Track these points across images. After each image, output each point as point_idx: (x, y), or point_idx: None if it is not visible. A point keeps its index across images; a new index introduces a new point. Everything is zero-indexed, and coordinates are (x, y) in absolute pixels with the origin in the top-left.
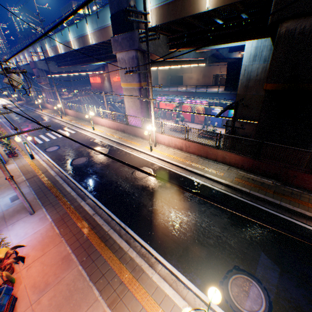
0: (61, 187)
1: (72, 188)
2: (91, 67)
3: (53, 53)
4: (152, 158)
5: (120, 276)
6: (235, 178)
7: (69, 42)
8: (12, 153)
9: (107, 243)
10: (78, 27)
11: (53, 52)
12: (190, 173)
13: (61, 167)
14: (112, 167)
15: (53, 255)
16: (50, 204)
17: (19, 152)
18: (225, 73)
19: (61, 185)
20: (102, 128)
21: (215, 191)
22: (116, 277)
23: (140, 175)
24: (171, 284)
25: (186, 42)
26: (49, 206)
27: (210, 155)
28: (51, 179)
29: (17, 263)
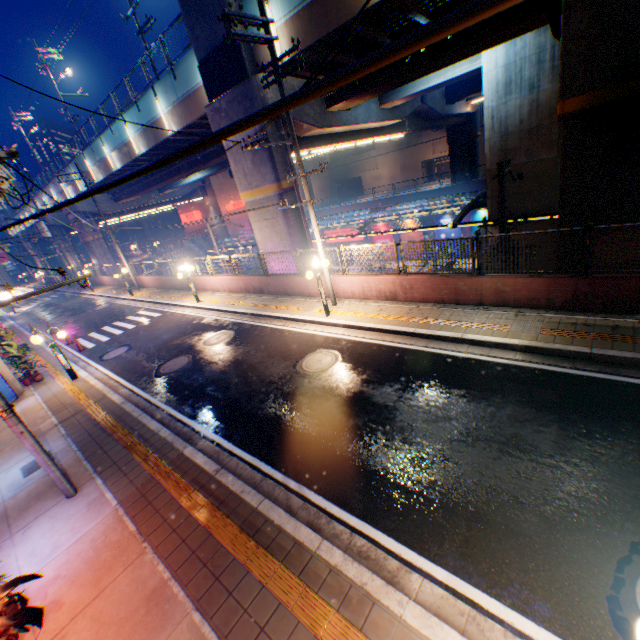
0: (136, 425)
1: (162, 423)
2: (179, 192)
3: (101, 175)
4: (332, 328)
5: (311, 627)
6: (541, 330)
7: (129, 144)
8: (31, 374)
9: (261, 537)
10: (141, 109)
11: (102, 172)
12: (428, 341)
13: (135, 384)
14: (247, 363)
15: (123, 592)
16: (114, 465)
17: (46, 372)
18: (446, 154)
19: (137, 421)
20: (215, 296)
21: (502, 368)
22: (299, 632)
23: (312, 367)
24: (464, 629)
25: (360, 83)
26: (110, 472)
27: (464, 294)
28: (115, 412)
29: (25, 629)
